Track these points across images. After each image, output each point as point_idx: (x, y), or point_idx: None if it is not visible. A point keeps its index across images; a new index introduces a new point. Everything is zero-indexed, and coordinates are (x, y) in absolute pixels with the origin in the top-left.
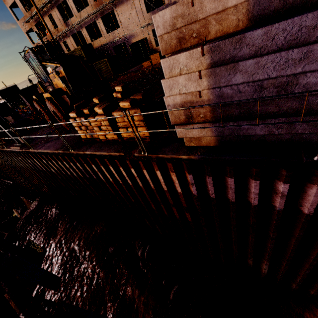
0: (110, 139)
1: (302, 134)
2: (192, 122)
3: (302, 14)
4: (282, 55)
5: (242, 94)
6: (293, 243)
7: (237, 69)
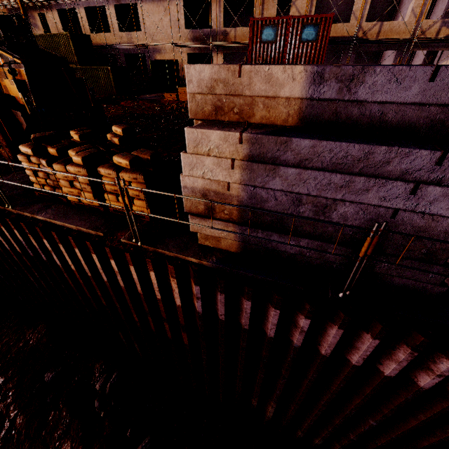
0: (86, 203)
1: (332, 263)
2: (212, 221)
3: (350, 140)
4: (325, 176)
5: (278, 202)
6: (305, 385)
7: (277, 173)
